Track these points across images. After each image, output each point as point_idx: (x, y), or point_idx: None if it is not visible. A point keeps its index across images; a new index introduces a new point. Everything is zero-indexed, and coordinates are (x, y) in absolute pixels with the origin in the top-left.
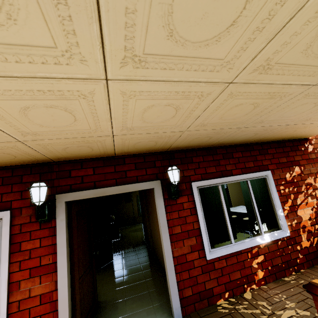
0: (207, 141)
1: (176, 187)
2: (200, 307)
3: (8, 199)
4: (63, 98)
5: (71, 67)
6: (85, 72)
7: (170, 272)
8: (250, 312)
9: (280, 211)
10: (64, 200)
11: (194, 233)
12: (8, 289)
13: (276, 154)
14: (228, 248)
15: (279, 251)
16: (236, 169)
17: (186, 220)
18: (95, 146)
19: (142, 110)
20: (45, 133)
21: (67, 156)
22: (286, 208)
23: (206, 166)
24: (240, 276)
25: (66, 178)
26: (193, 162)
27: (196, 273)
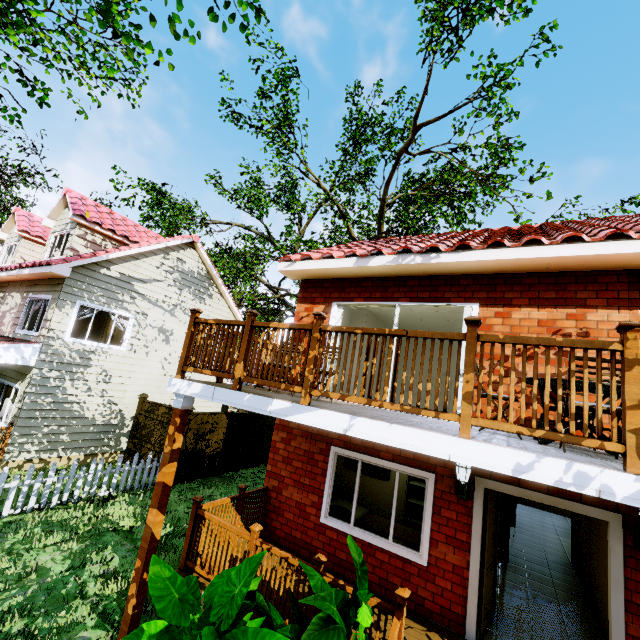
0: None
1: None
2: None
3: (433, 463)
4: None
5: None
6: None
7: None
8: None
9: None
10: (483, 486)
11: None
12: (429, 542)
13: None
14: None
15: None
16: None
17: None
18: None
19: None
20: None
21: None
22: None
23: None
24: None
25: None
26: None
27: None
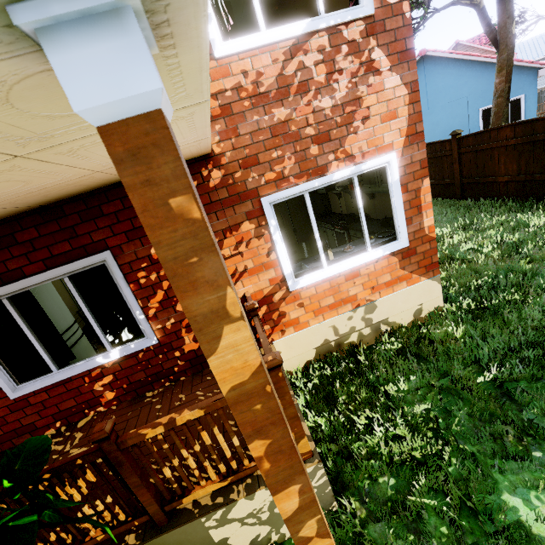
0: None
1: None
2: (21, 441)
3: None
4: None
5: None
6: None
7: None
8: (52, 449)
9: (139, 313)
10: None
11: None
12: None
13: (123, 213)
14: (45, 380)
15: (142, 365)
16: (32, 263)
17: None
18: None
19: None
20: None
21: None
22: (154, 306)
23: None
24: (75, 403)
25: None
26: None
27: (1, 414)
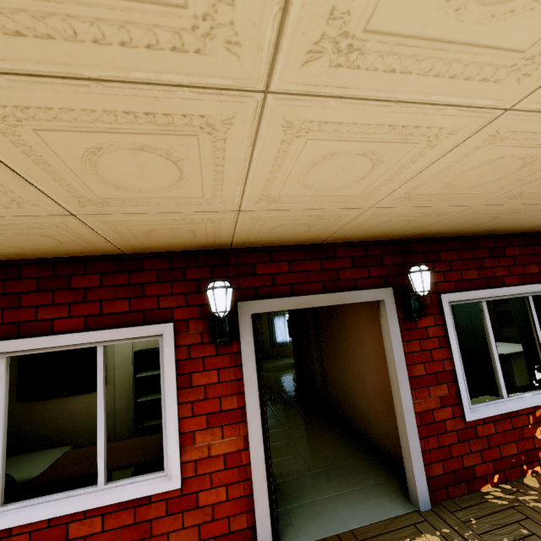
0: (478, 226)
1: (423, 300)
2: (456, 494)
3: (167, 306)
4: (402, 140)
5: (492, 87)
6: (499, 95)
7: (411, 435)
8: None
9: None
10: (250, 312)
11: (444, 377)
12: (179, 442)
13: None
14: (498, 405)
15: None
16: (511, 275)
17: (432, 355)
18: (318, 226)
19: (475, 165)
20: (289, 200)
21: (260, 240)
22: None
23: (462, 268)
24: (516, 450)
25: (249, 276)
26: (442, 261)
27: (448, 441)
